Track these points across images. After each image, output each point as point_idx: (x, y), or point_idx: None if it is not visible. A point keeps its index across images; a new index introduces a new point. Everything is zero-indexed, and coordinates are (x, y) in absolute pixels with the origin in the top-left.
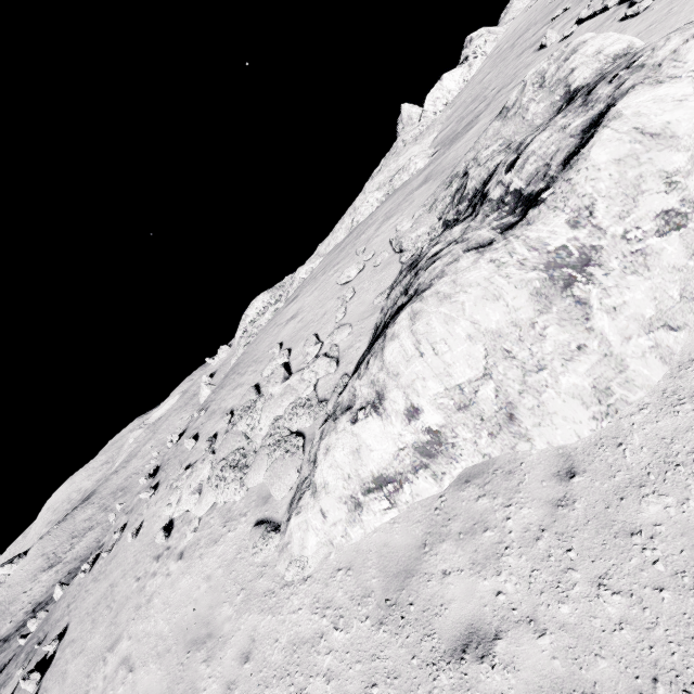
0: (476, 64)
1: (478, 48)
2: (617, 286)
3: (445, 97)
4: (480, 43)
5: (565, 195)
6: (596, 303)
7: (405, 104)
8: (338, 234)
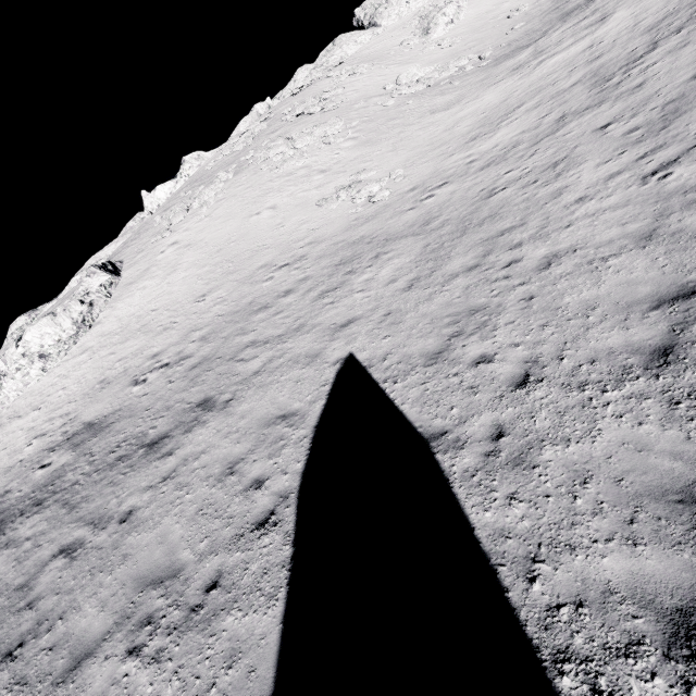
0: (181, 183)
1: (185, 171)
2: (7, 382)
3: (157, 202)
4: (187, 168)
5: (5, 358)
6: (3, 385)
7: (143, 191)
8: (67, 289)
